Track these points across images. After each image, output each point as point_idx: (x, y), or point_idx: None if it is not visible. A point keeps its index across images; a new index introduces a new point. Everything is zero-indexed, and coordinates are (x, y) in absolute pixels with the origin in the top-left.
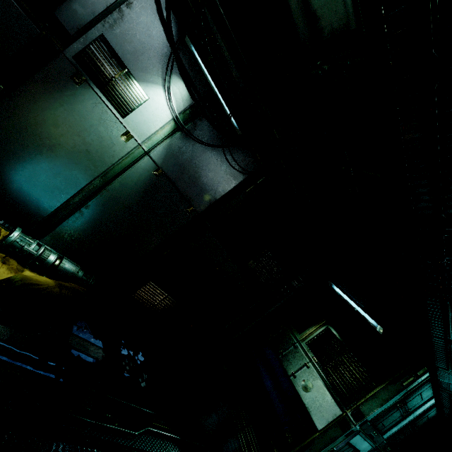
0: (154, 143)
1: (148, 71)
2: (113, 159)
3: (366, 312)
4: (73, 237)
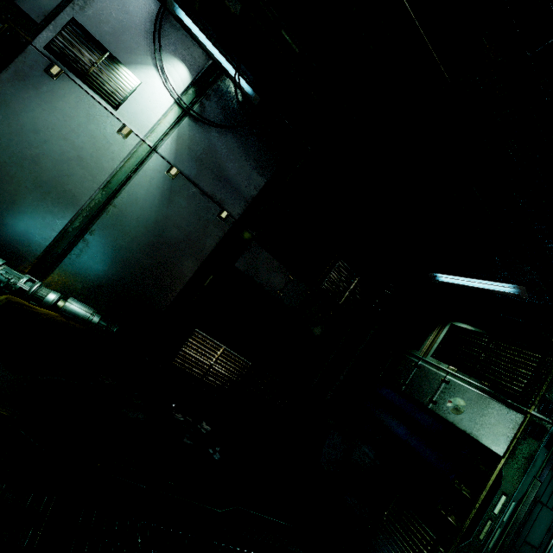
0: (159, 135)
1: (134, 52)
2: (113, 164)
3: (493, 280)
4: (81, 279)
